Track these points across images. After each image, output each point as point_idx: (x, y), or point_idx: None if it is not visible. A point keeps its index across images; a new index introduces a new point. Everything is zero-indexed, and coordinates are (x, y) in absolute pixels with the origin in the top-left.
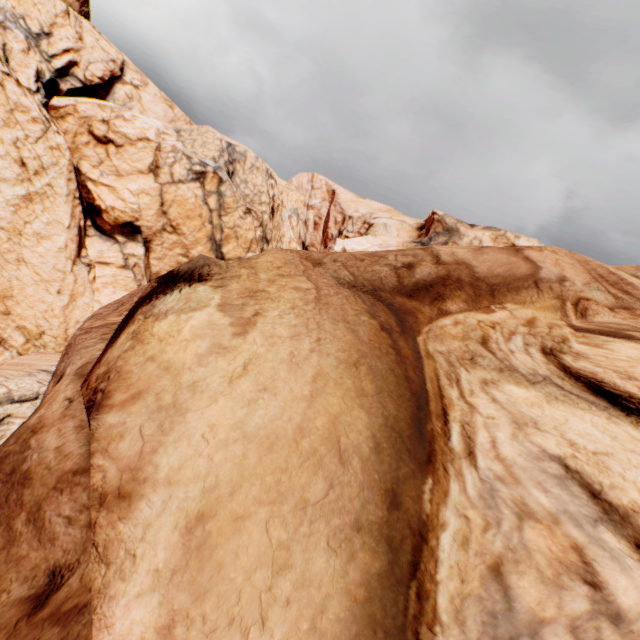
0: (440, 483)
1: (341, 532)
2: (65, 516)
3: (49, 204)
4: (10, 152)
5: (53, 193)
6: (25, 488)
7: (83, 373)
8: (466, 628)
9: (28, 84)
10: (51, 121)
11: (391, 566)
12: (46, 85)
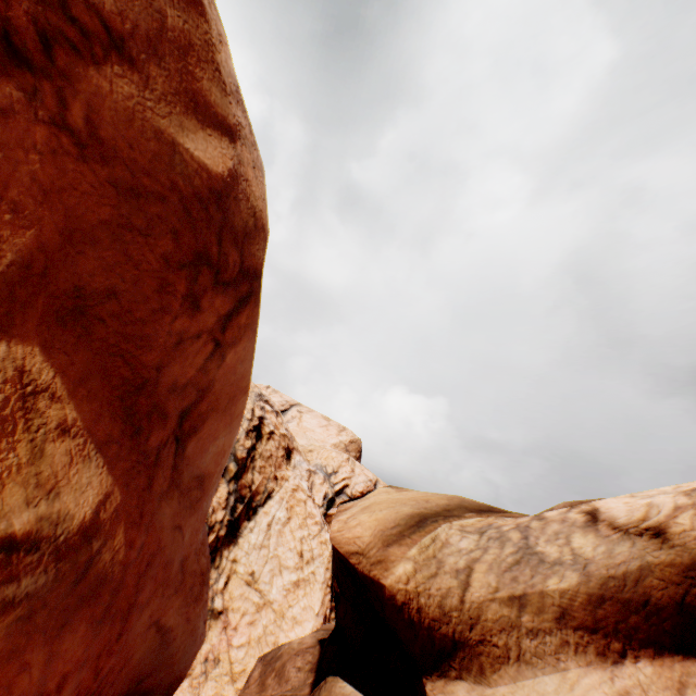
0: (481, 516)
1: (417, 507)
2: (297, 666)
3: (309, 589)
4: (296, 545)
5: (313, 579)
6: (277, 661)
7: (318, 629)
8: (465, 528)
9: (318, 501)
10: (325, 523)
11: (435, 513)
12: (328, 501)
